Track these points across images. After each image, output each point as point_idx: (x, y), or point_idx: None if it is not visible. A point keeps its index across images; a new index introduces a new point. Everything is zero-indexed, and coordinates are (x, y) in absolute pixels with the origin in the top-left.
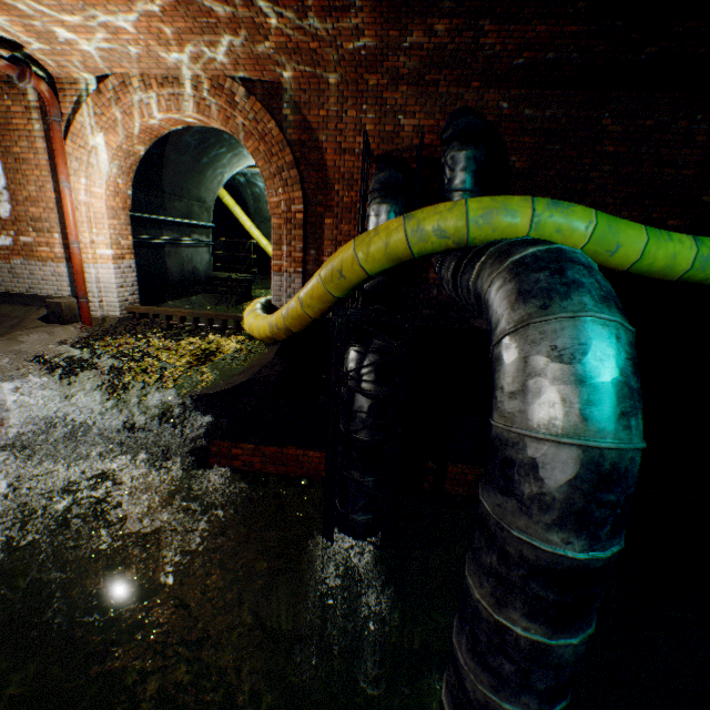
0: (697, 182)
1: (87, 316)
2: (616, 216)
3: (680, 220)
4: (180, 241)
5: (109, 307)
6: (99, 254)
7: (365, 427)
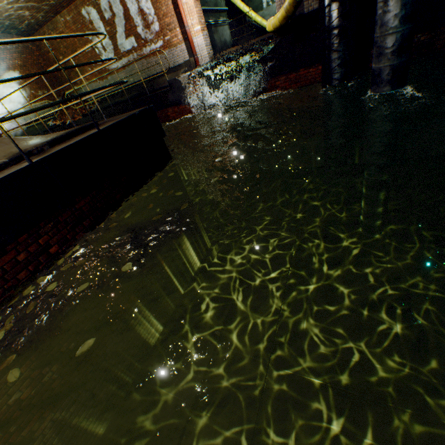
0: None
1: (198, 65)
2: None
3: None
4: (216, 23)
5: (204, 59)
6: (195, 31)
7: (336, 18)
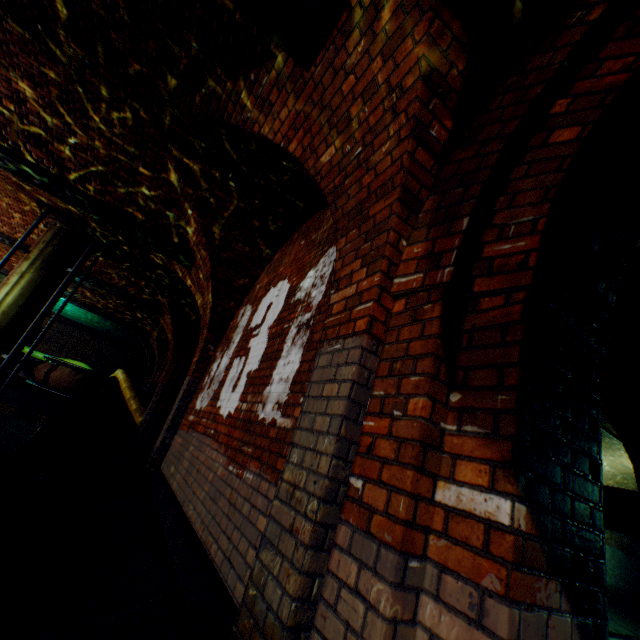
0: (93, 355)
1: None
2: (71, 356)
3: (87, 362)
4: None
5: None
6: None
7: None
